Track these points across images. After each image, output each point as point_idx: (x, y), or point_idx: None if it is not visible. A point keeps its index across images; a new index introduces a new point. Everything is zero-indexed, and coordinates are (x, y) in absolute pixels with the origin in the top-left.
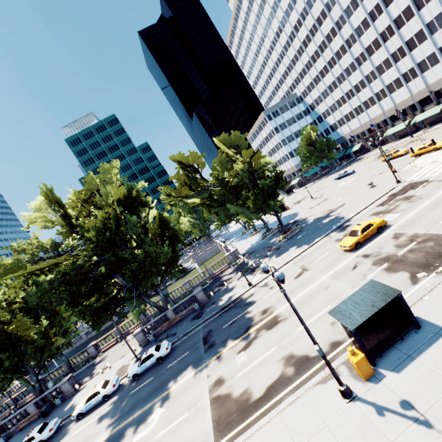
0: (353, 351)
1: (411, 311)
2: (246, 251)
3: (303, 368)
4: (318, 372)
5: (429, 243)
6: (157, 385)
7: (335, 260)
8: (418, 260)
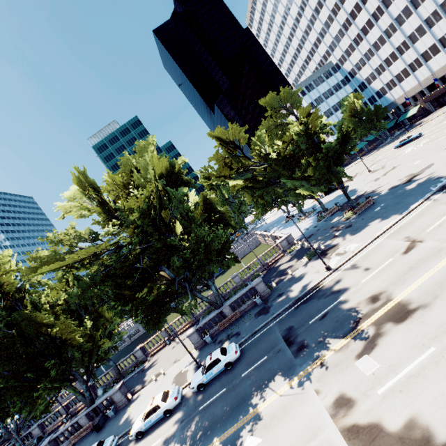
0: None
1: None
2: (301, 236)
3: None
4: None
5: None
6: (236, 401)
7: None
8: None
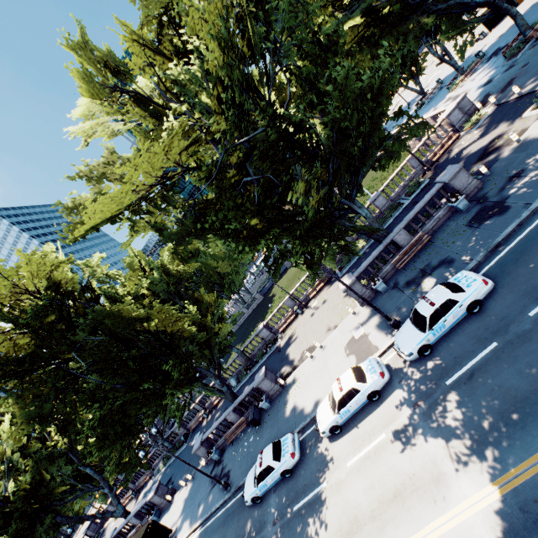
0: None
1: None
2: (481, 97)
3: None
4: None
5: None
6: None
7: None
8: None
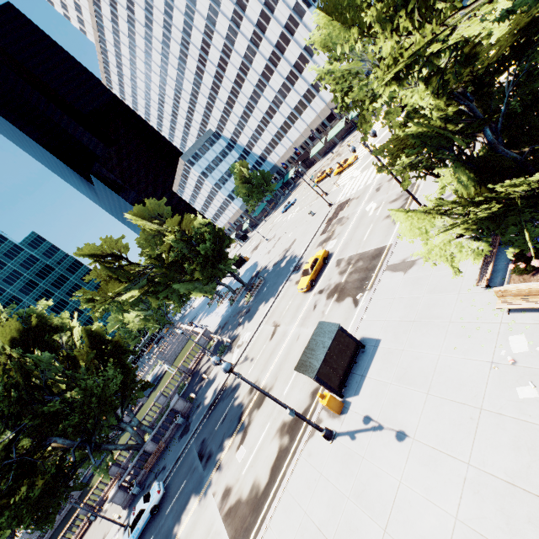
0: (322, 395)
1: (358, 333)
2: (218, 326)
3: (295, 431)
4: (307, 428)
5: (359, 263)
6: None
7: (299, 305)
8: (356, 282)
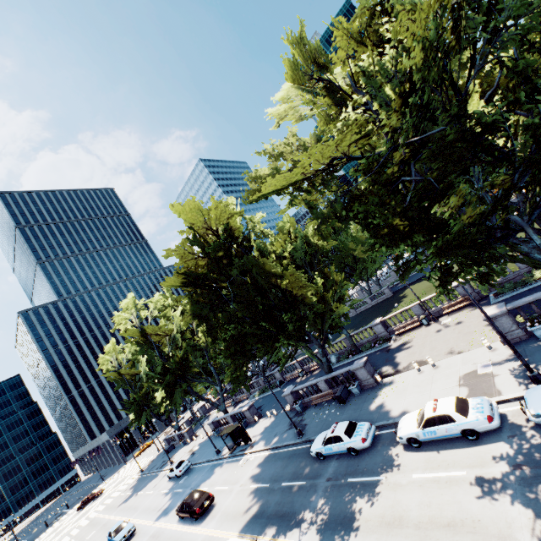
0: None
1: None
2: None
3: None
4: None
5: None
6: None
7: None
8: None
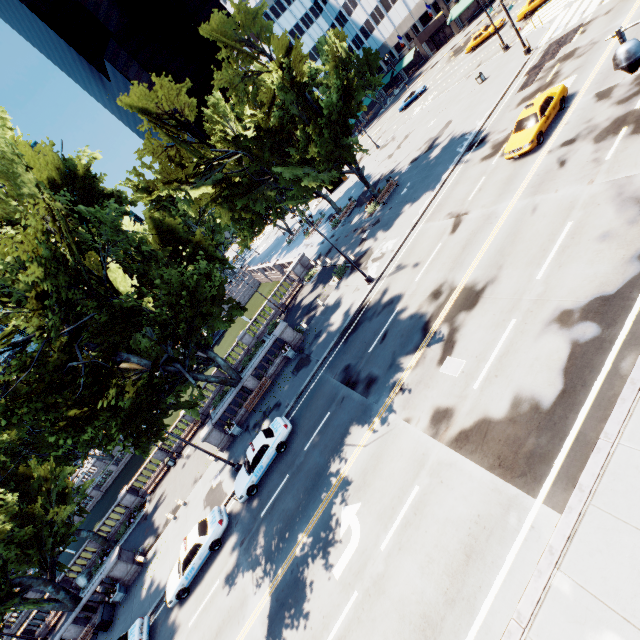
0: None
1: None
2: (317, 255)
3: (613, 313)
4: None
5: None
6: (309, 481)
7: (511, 177)
8: None
